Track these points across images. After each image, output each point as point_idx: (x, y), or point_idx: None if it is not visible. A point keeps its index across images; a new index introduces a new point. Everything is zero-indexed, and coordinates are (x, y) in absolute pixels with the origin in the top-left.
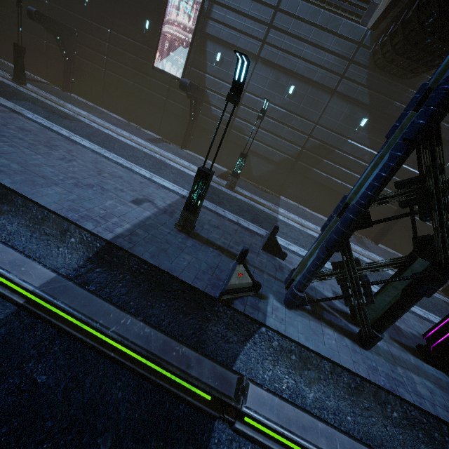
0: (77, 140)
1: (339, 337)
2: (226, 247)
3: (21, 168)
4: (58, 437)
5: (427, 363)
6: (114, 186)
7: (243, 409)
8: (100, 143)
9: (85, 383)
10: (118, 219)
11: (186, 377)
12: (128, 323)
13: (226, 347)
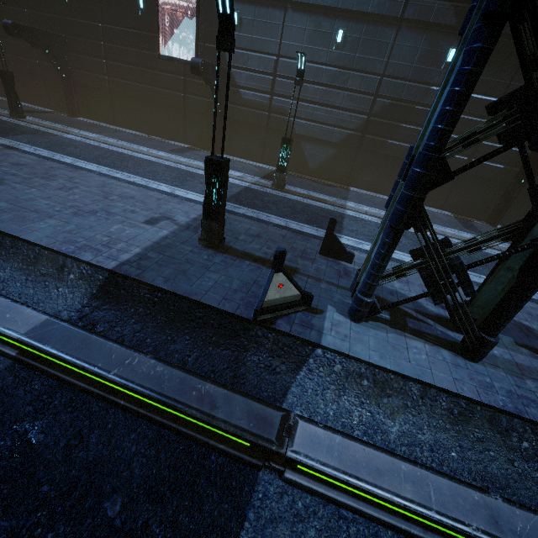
0: (82, 166)
1: (433, 349)
2: (269, 257)
3: (10, 205)
4: (55, 503)
5: None
6: (124, 209)
7: (289, 454)
8: (110, 164)
9: (91, 438)
10: (125, 245)
11: (209, 420)
12: (134, 363)
13: (273, 379)
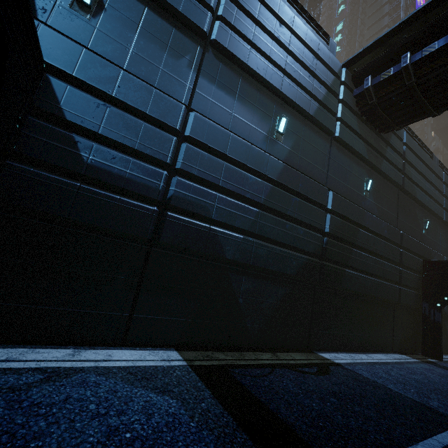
0: None
1: None
2: None
3: None
4: None
5: None
6: None
7: None
8: None
9: None
10: None
11: None
12: None
13: None
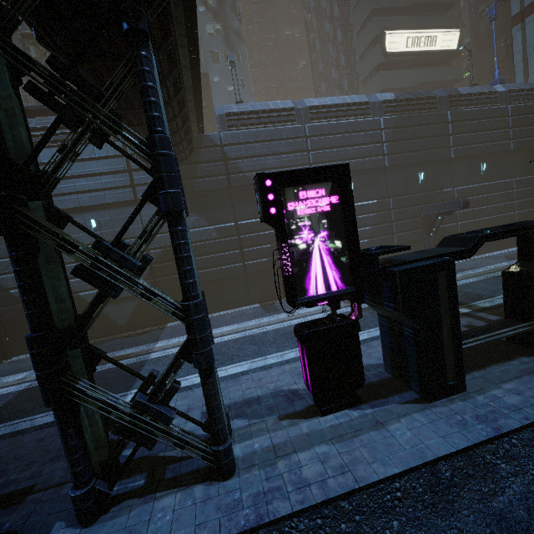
0: None
1: (185, 494)
2: None
3: None
4: None
5: (324, 414)
6: None
7: None
8: None
9: None
10: None
11: None
12: None
13: None
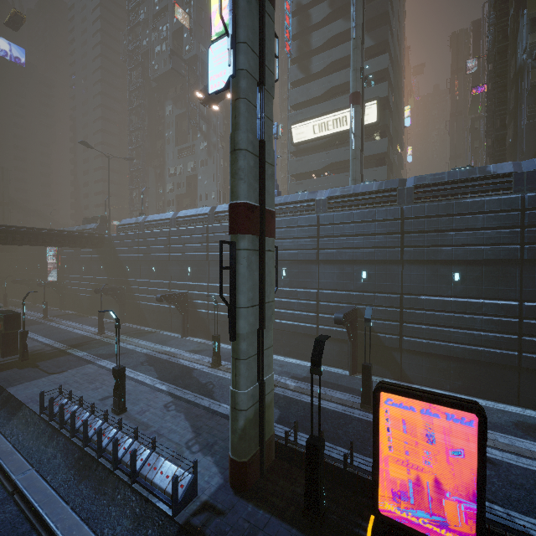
0: None
1: None
2: None
3: None
4: None
5: None
6: None
7: None
8: None
9: None
10: None
11: None
12: None
13: None
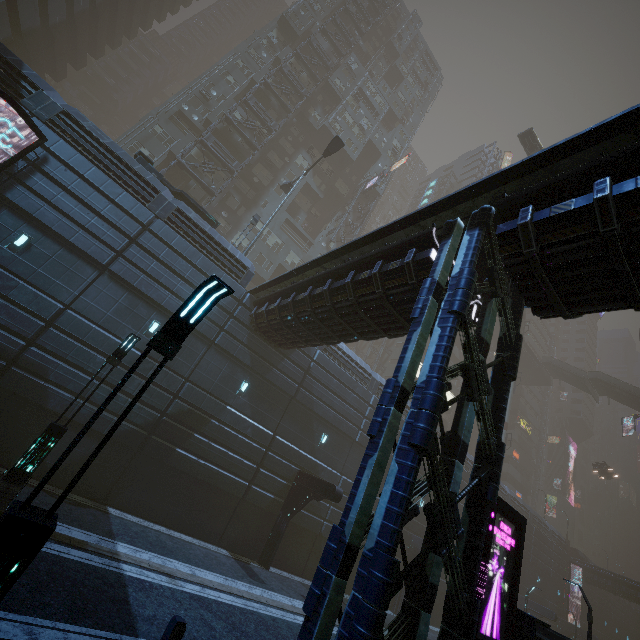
0: None
1: None
2: None
3: None
4: None
5: None
6: None
7: None
8: None
9: None
10: None
11: None
12: None
13: None
